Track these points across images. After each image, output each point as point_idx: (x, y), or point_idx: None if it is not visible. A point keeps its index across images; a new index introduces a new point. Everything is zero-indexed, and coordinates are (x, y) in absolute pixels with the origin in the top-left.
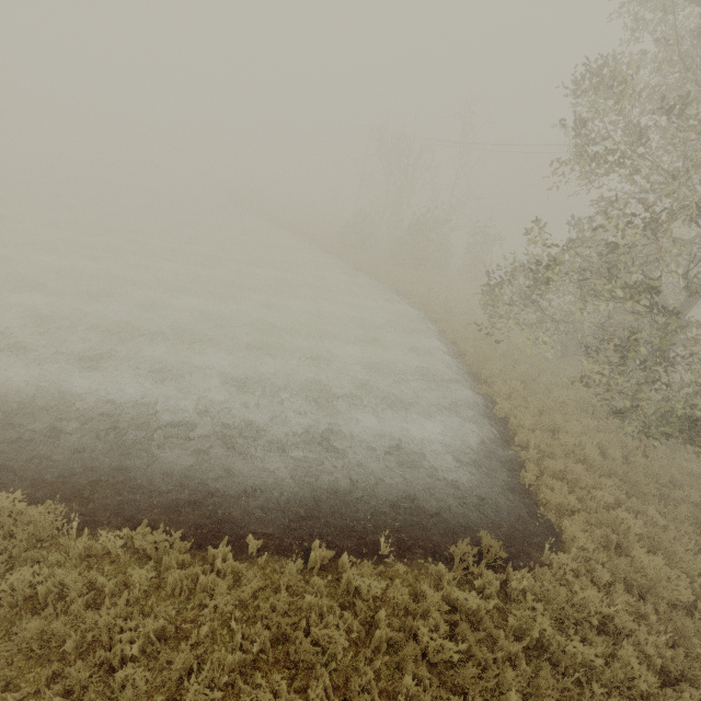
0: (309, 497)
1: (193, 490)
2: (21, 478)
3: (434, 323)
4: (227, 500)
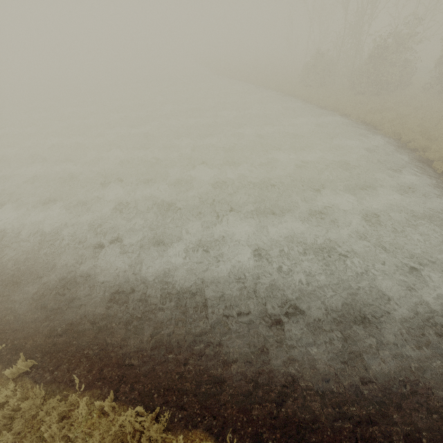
0: (360, 393)
1: (255, 380)
2: (135, 366)
3: (414, 152)
4: (286, 394)
